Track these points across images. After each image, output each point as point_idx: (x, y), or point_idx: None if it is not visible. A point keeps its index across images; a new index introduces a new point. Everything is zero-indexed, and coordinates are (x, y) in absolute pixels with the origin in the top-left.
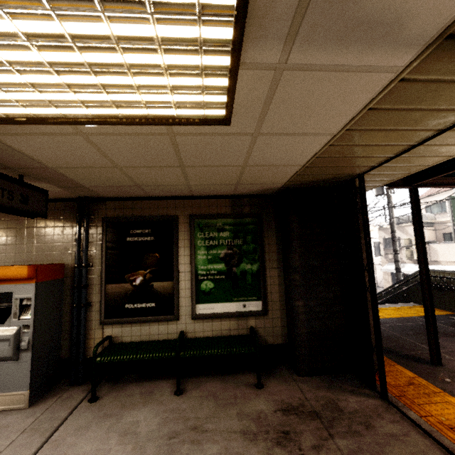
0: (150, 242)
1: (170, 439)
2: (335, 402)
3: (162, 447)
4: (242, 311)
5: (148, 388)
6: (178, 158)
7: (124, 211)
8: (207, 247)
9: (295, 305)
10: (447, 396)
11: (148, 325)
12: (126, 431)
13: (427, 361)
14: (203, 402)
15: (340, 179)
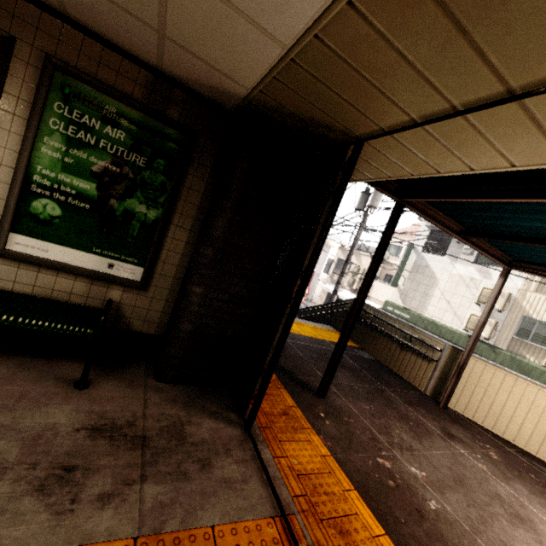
0: None
1: None
2: (184, 425)
3: None
4: (104, 273)
5: None
6: None
7: None
8: (71, 139)
9: (190, 290)
10: (313, 434)
11: None
12: None
13: (314, 390)
14: None
15: (332, 134)
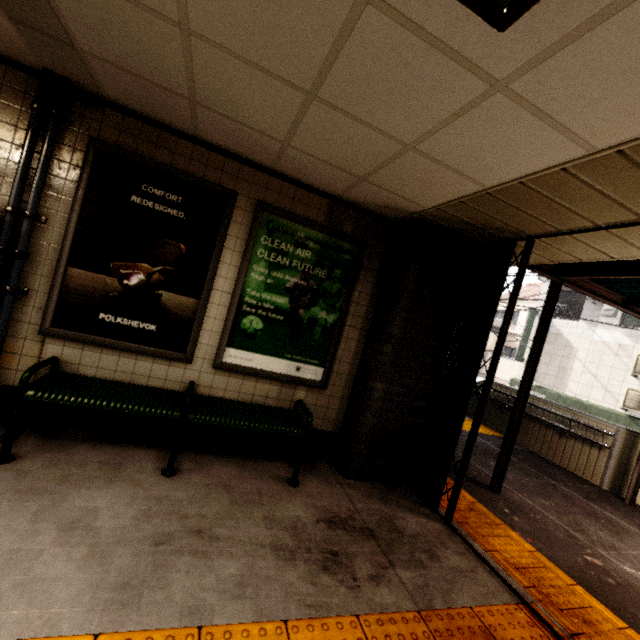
0: (175, 220)
1: (156, 544)
2: (392, 519)
3: (143, 557)
4: (293, 376)
5: (115, 457)
6: (320, 71)
7: (140, 143)
8: (272, 263)
9: (373, 387)
10: (508, 530)
11: (135, 358)
12: (74, 522)
13: (485, 485)
14: (211, 494)
15: (500, 233)
